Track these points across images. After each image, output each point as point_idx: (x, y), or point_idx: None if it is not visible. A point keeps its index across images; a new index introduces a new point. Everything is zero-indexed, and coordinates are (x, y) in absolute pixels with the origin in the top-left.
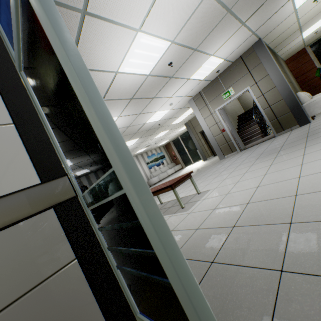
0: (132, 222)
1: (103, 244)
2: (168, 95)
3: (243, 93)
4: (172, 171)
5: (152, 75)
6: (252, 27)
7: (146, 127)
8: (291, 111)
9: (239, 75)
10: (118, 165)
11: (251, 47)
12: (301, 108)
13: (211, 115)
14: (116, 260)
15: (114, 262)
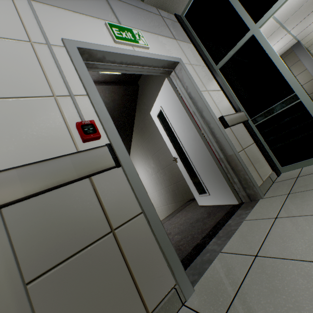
0: (297, 113)
1: (262, 139)
2: None
3: None
4: None
5: None
6: (294, 34)
7: None
8: None
9: None
10: (300, 91)
11: (290, 48)
12: None
13: None
14: (269, 145)
15: (268, 147)
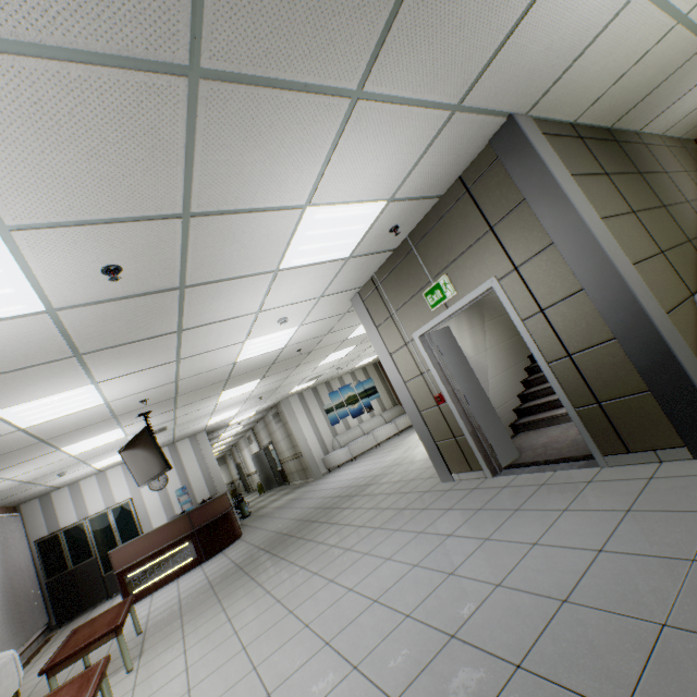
0: None
1: None
2: (239, 312)
3: (482, 293)
4: (390, 431)
5: (79, 305)
6: (429, 94)
7: (254, 364)
8: (653, 388)
9: (465, 238)
10: None
11: (488, 146)
12: (695, 388)
13: (405, 346)
14: None
15: None
